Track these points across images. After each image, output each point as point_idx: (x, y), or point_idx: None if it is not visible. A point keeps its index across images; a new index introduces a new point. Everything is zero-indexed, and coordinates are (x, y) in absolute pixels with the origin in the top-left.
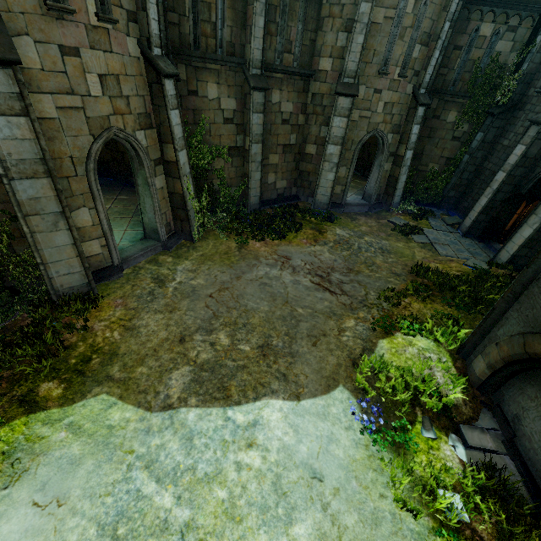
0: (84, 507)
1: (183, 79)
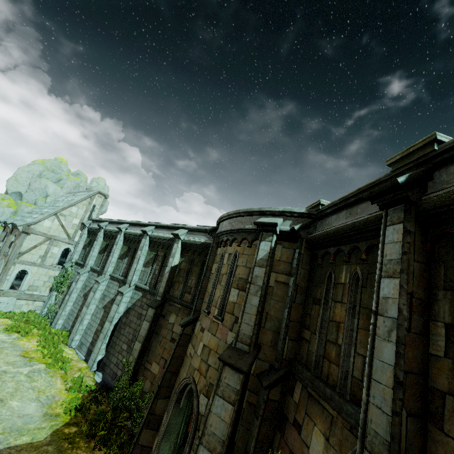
0: (8, 416)
1: (296, 401)
